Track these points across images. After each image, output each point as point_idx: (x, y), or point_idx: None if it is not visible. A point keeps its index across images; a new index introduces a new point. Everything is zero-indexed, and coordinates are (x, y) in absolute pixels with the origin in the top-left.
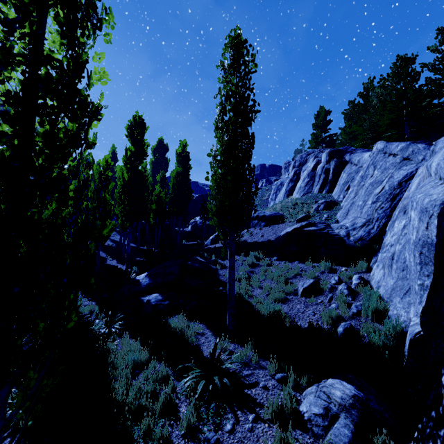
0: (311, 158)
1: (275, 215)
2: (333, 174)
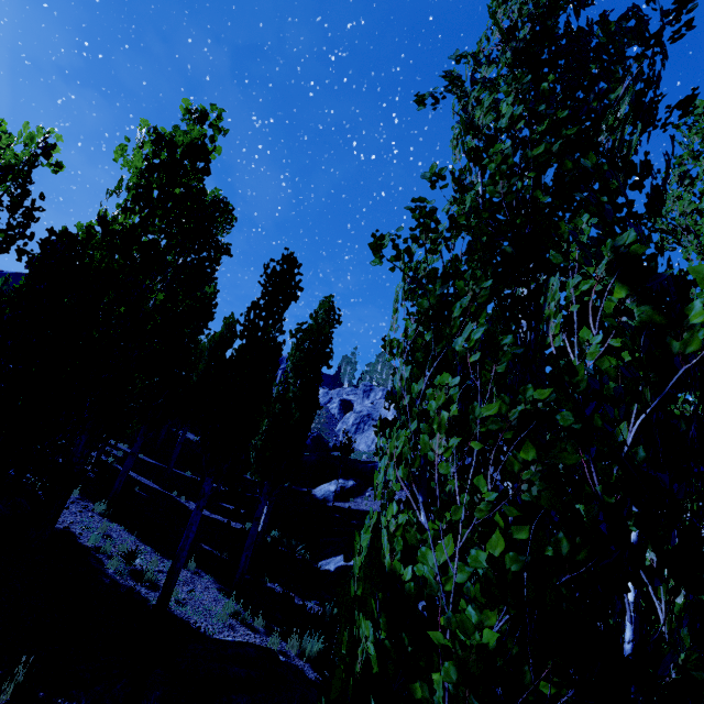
0: None
1: None
2: None
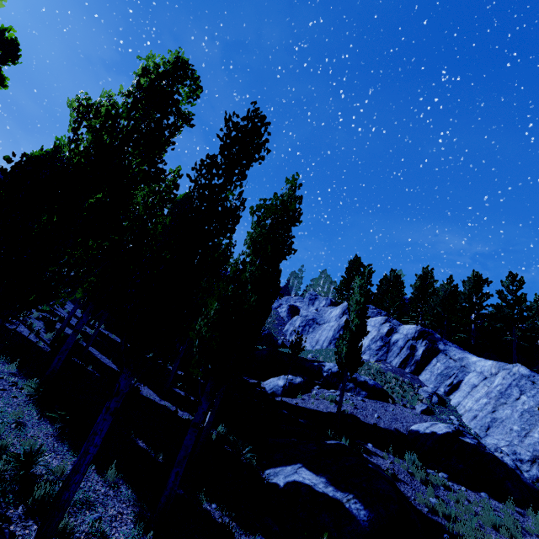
0: (379, 318)
1: (382, 388)
2: (422, 356)
